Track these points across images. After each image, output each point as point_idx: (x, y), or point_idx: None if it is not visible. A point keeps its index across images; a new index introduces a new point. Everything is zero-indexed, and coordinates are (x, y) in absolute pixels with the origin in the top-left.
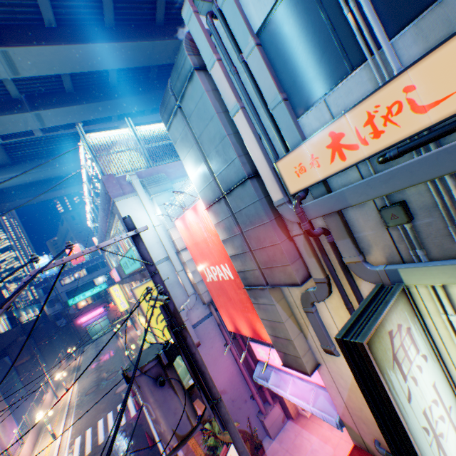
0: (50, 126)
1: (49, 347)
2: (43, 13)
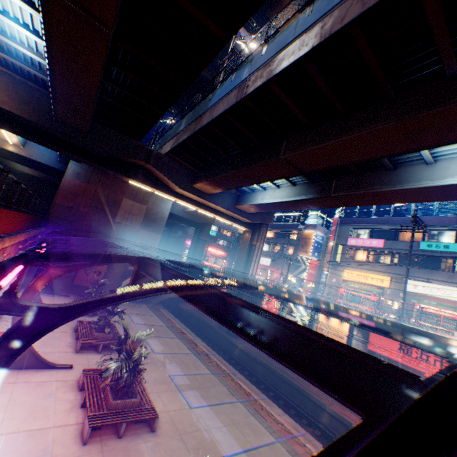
0: None
1: (173, 242)
2: None
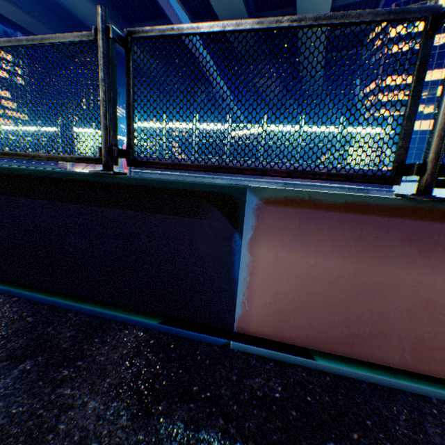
0: None
1: None
2: None
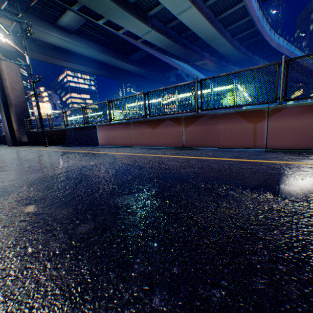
0: (143, 38)
1: None
2: (210, 0)
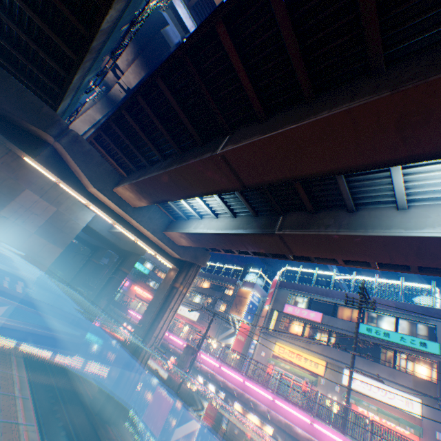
0: None
1: (92, 268)
2: None
